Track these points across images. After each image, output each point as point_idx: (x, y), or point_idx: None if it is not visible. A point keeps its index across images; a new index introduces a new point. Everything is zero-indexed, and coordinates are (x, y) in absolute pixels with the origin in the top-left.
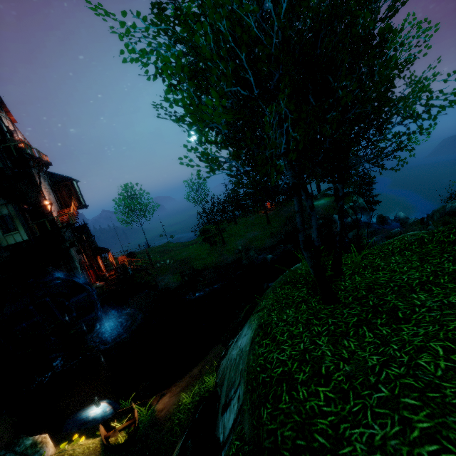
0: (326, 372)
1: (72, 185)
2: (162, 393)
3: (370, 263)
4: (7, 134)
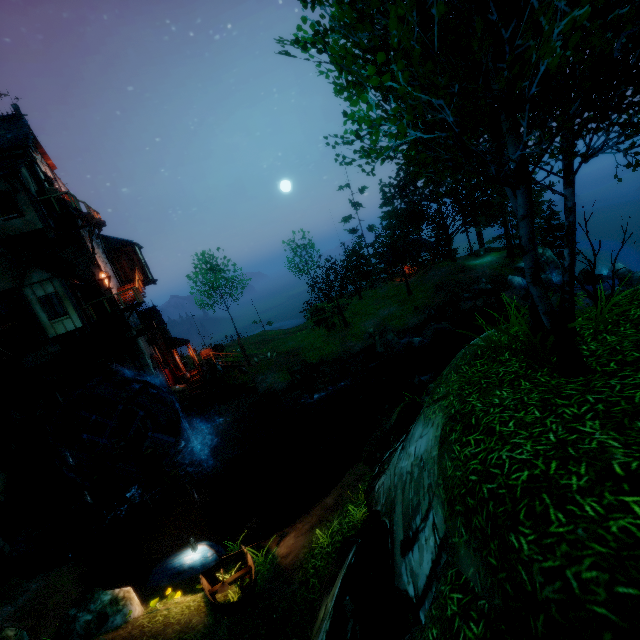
0: (626, 472)
1: (134, 252)
2: (283, 533)
3: (622, 316)
4: (45, 183)
